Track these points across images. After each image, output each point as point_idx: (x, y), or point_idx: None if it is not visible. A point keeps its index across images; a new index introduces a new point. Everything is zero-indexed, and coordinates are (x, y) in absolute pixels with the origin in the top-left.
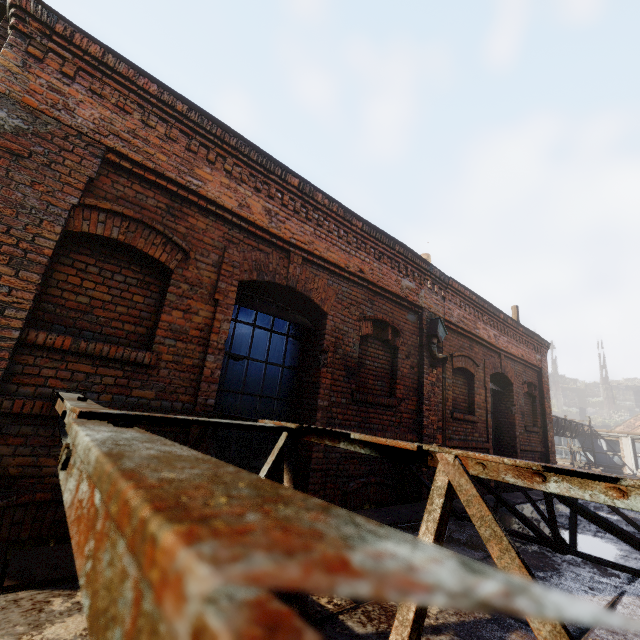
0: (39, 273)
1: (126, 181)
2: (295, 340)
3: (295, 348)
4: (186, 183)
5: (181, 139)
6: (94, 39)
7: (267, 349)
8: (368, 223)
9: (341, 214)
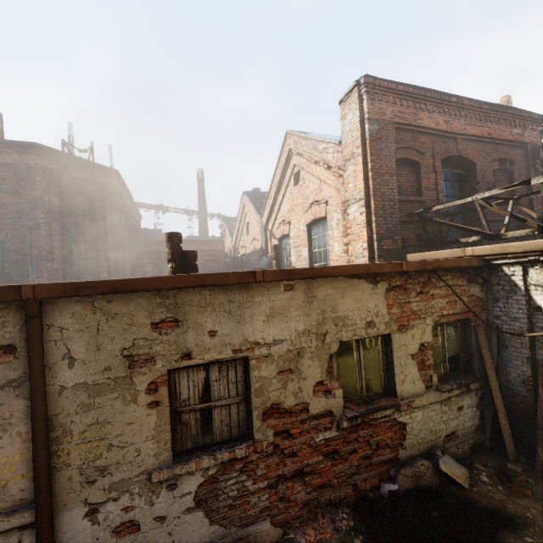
0: (395, 177)
1: (399, 133)
2: (455, 183)
3: (456, 186)
4: (417, 124)
5: (411, 105)
6: (384, 80)
7: (445, 190)
8: (490, 104)
9: (476, 106)
